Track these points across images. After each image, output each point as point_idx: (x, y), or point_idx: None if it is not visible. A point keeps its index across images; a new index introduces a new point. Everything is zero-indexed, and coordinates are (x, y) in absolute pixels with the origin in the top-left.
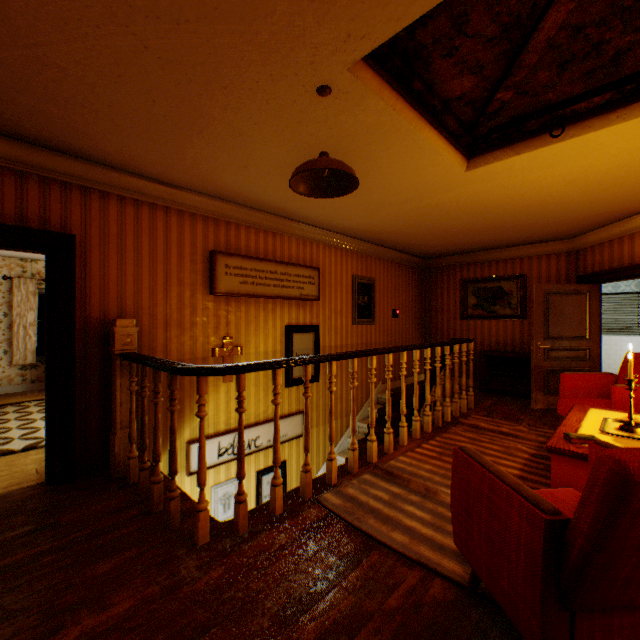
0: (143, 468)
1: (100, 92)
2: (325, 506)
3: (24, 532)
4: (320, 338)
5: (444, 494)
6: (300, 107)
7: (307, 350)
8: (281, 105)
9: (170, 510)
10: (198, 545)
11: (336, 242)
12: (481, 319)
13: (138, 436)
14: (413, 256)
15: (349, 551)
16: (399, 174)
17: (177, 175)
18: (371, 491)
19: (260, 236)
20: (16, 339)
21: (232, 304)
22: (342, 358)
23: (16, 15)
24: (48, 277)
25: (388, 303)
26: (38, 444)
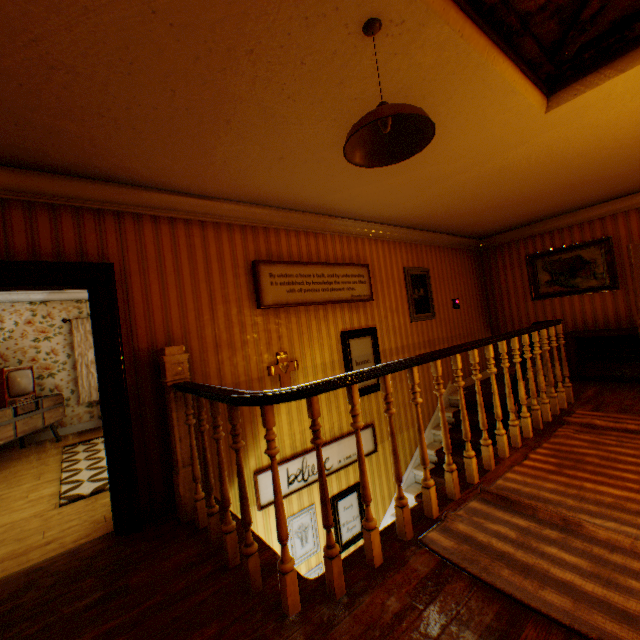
0: (211, 513)
1: (114, 91)
2: (434, 551)
3: (93, 601)
4: (378, 341)
5: (593, 526)
6: (341, 60)
7: (366, 356)
8: (318, 62)
9: (248, 570)
10: (288, 617)
11: (381, 234)
12: (559, 296)
13: (202, 472)
14: (466, 238)
15: (490, 624)
16: (459, 133)
17: (208, 183)
18: (488, 526)
19: (301, 239)
20: (80, 378)
21: (281, 316)
22: (423, 362)
23: (5, 1)
24: (92, 312)
25: (445, 293)
26: (105, 486)
